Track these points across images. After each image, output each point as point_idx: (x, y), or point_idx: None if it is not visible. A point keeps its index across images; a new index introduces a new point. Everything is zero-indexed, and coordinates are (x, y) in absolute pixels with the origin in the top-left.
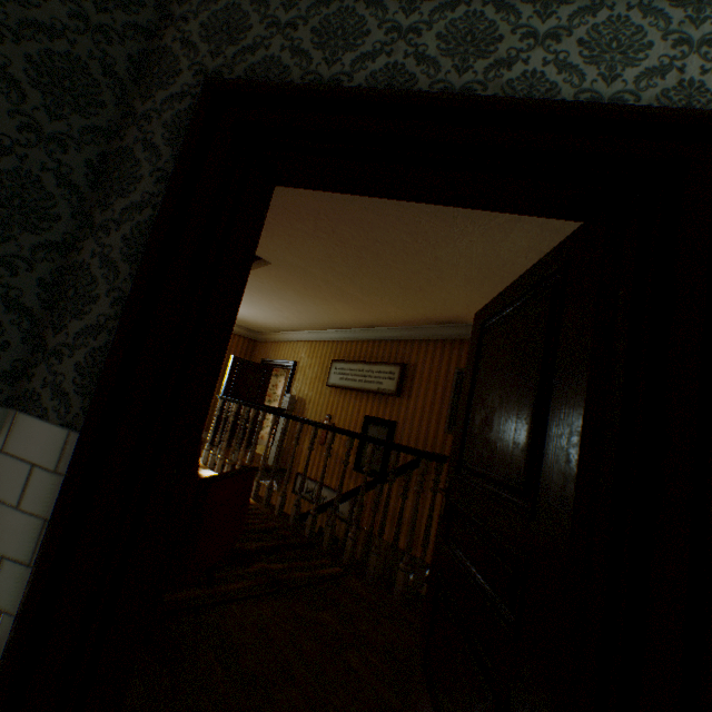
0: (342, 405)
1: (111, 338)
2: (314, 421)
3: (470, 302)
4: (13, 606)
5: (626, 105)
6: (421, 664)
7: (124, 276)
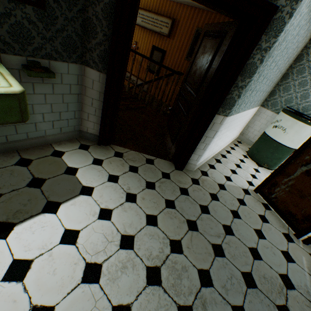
0: (142, 38)
1: (105, 48)
2: (134, 51)
3: None
4: (98, 107)
5: None
6: (166, 125)
7: (104, 26)
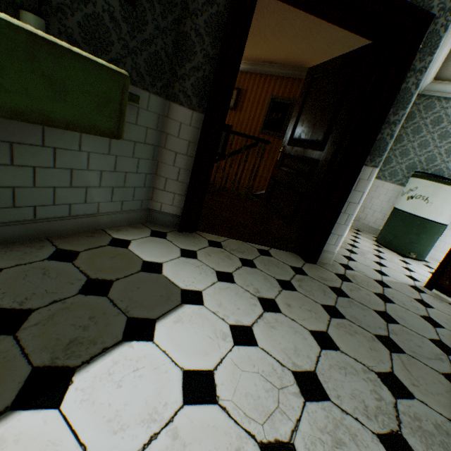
0: None
1: (204, 74)
2: None
3: (290, 51)
4: (183, 167)
5: (404, 0)
6: (264, 206)
7: (207, 44)
